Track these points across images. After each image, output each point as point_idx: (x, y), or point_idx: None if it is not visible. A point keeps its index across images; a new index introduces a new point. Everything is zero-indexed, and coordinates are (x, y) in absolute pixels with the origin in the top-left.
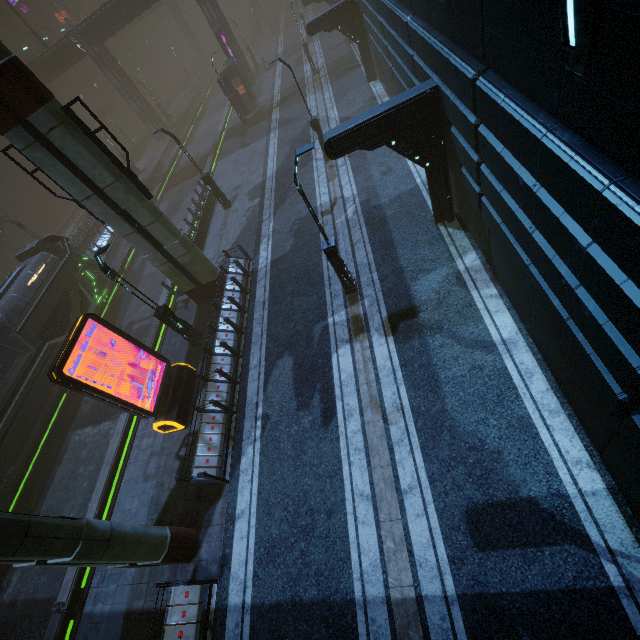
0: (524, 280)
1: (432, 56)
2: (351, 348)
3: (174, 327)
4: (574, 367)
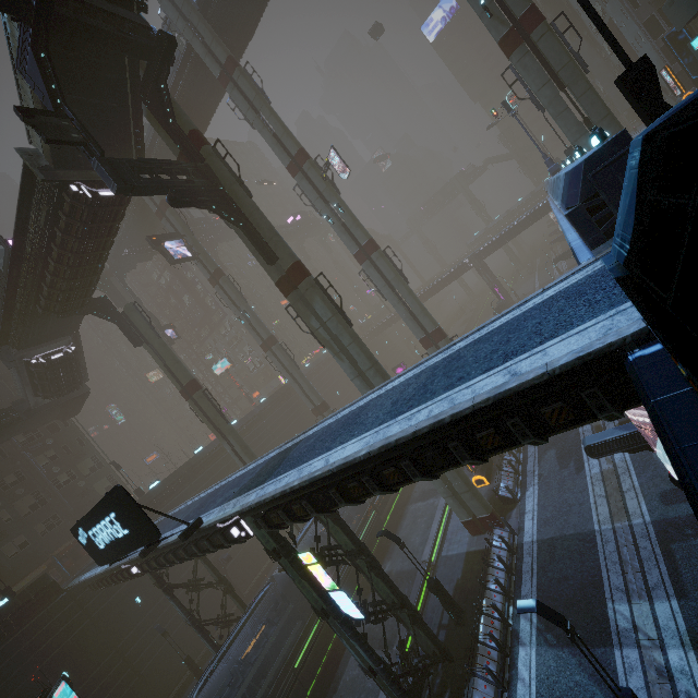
0: None
1: None
2: None
3: None
4: None
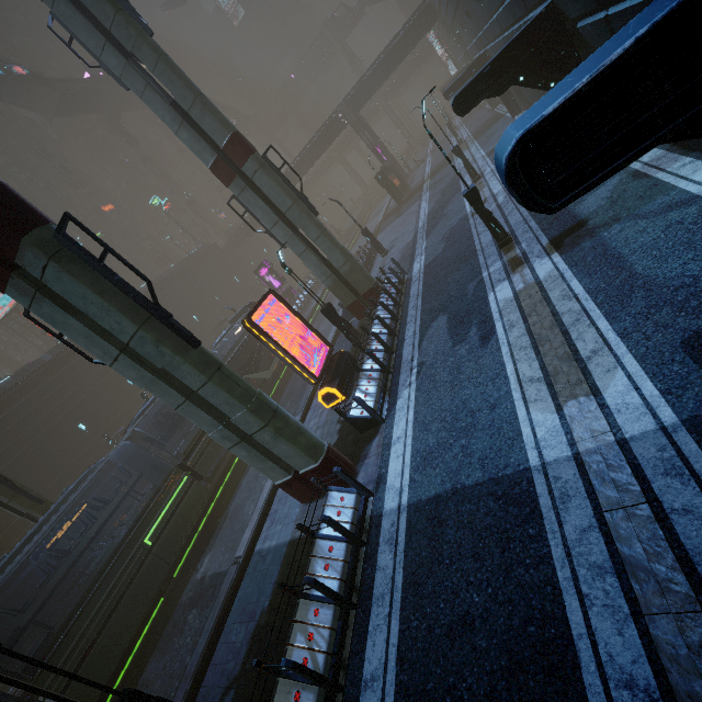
0: None
1: None
2: (509, 282)
3: (337, 323)
4: None
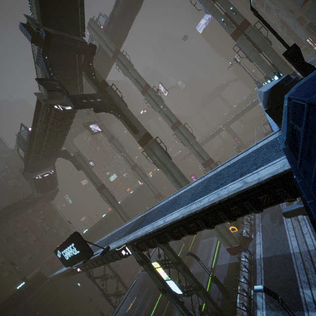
0: None
1: None
2: None
3: None
4: None
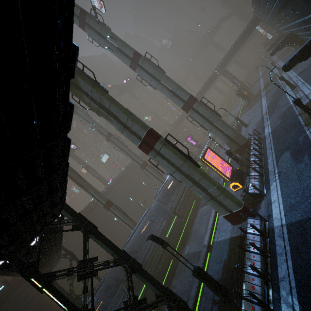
0: None
1: None
2: None
3: (232, 157)
4: None
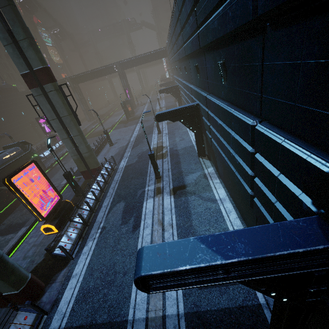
0: (224, 165)
1: (197, 94)
2: (153, 199)
3: (70, 183)
4: (242, 198)
